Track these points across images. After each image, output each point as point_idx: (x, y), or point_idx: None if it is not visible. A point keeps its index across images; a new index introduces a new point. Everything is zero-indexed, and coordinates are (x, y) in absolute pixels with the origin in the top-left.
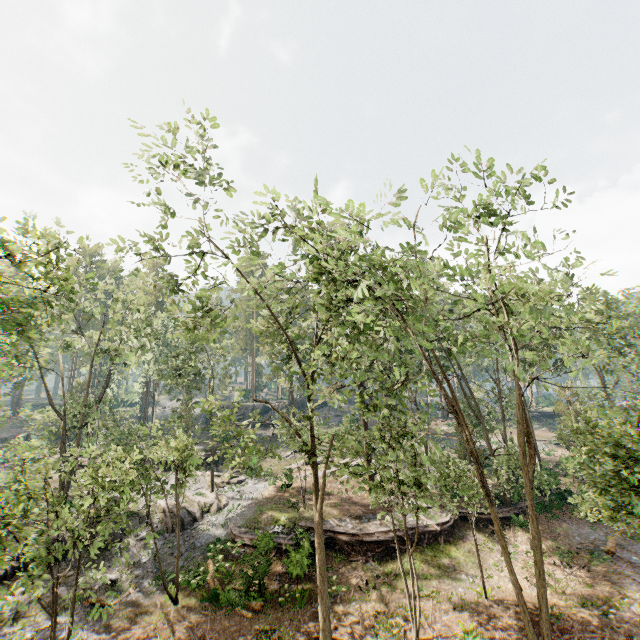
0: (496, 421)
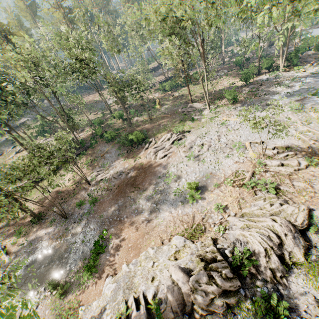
0: None
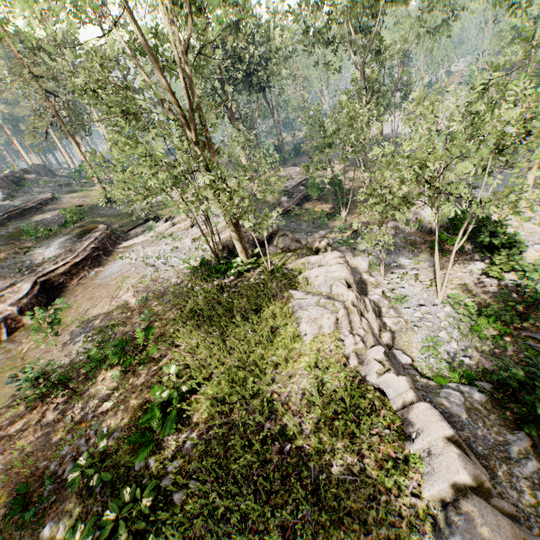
0: None
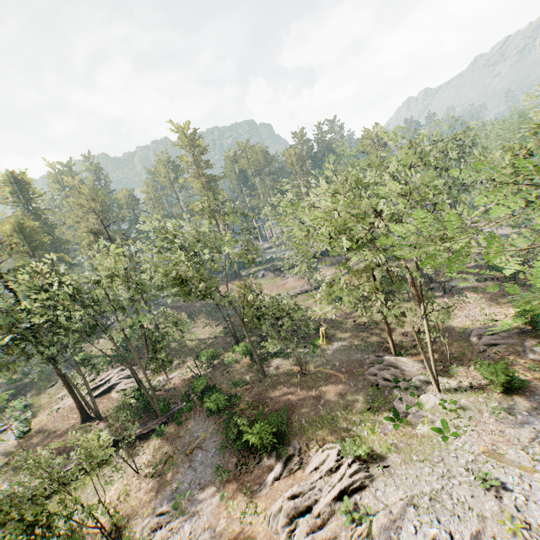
0: (272, 273)
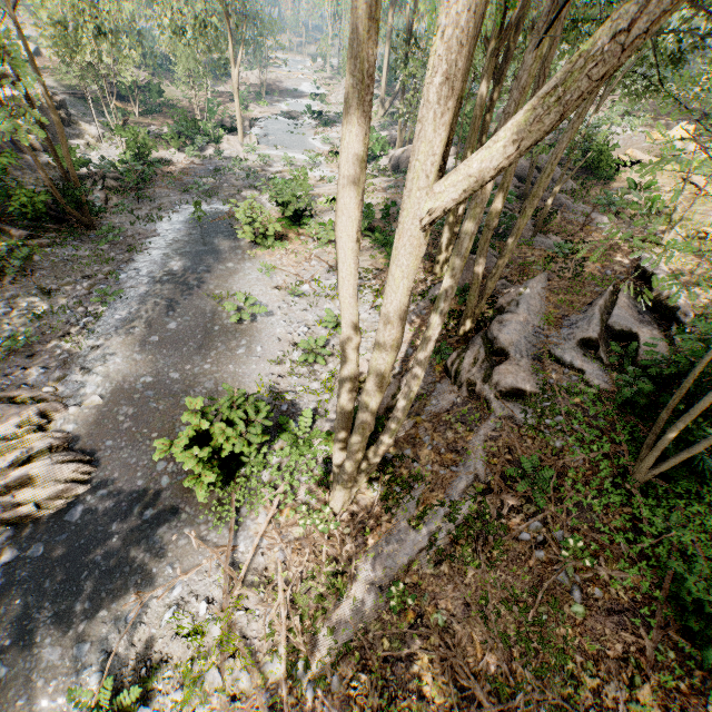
0: None
